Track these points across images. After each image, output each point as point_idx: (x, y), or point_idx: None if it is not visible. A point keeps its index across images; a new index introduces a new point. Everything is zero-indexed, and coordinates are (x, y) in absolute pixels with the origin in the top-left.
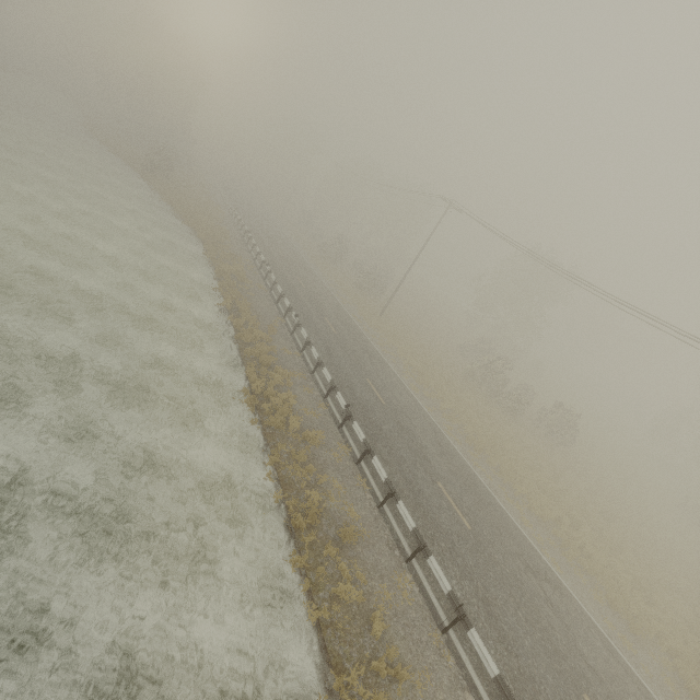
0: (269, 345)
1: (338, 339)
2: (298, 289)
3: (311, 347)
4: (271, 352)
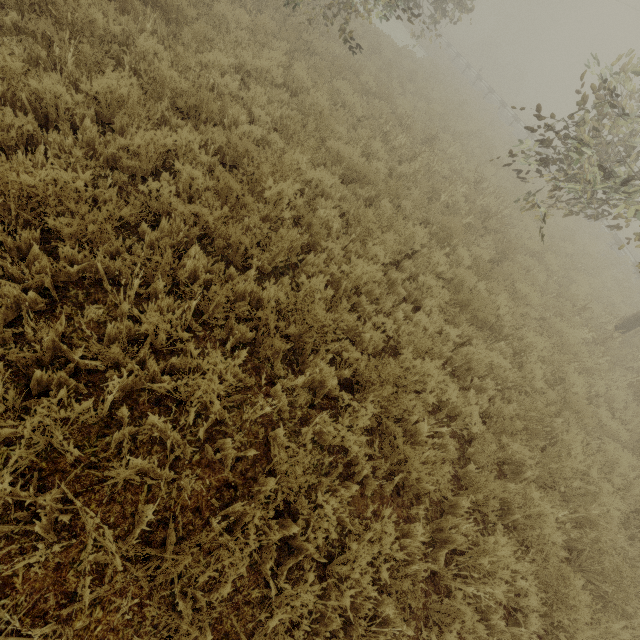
0: None
1: None
2: None
3: None
4: None
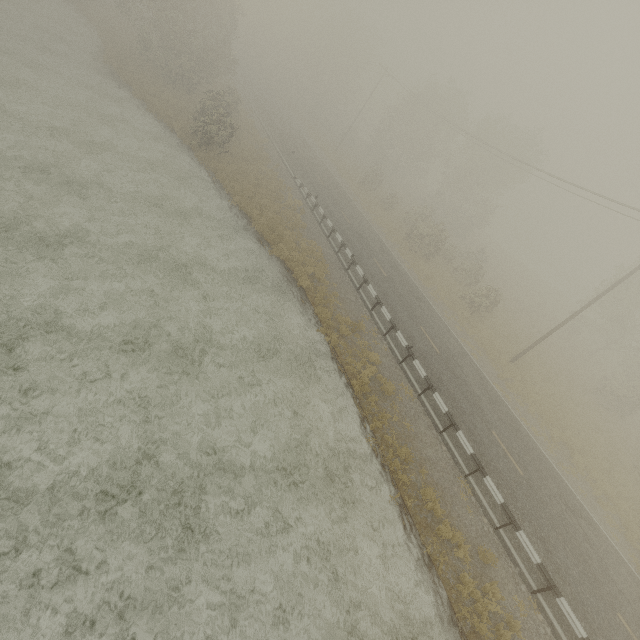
0: (497, 604)
1: (534, 495)
2: (436, 364)
3: (554, 593)
4: (512, 636)
